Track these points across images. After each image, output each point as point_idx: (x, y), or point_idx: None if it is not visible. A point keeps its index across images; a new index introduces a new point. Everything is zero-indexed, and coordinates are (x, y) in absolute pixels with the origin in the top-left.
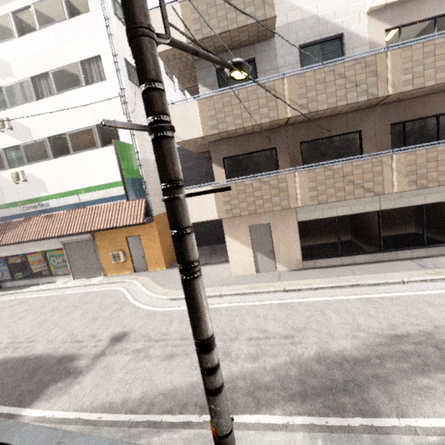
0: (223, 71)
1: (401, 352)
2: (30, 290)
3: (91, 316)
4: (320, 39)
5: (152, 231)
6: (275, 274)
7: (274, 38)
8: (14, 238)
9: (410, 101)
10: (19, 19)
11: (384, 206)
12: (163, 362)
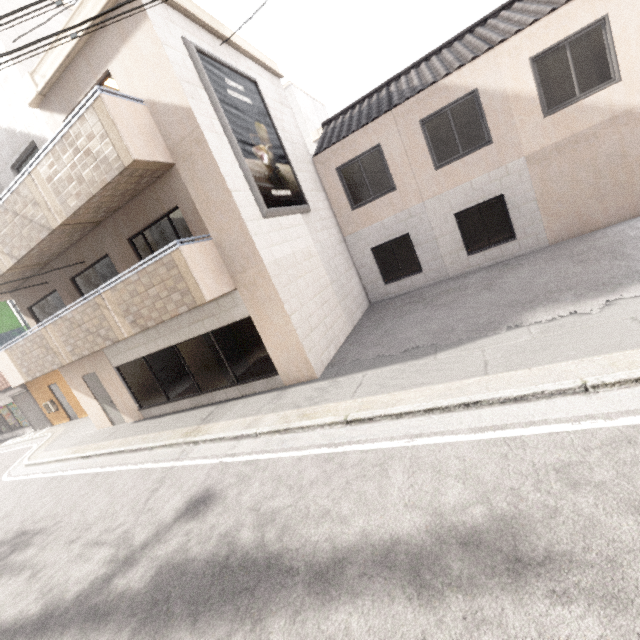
0: None
1: None
2: None
3: None
4: (22, 153)
5: (62, 378)
6: (118, 428)
7: None
8: None
9: (129, 206)
10: None
11: (173, 341)
12: None
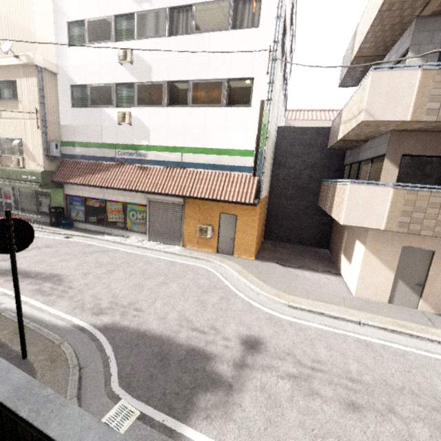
0: None
1: None
2: (105, 239)
3: (195, 297)
4: None
5: (253, 214)
6: (419, 313)
7: None
8: (104, 182)
9: None
10: None
11: None
12: (350, 414)
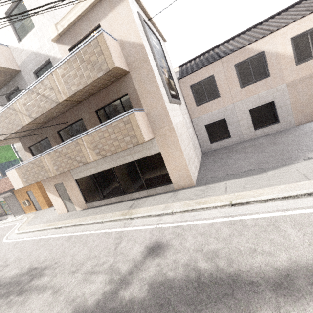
0: (11, 96)
1: (16, 282)
2: None
3: None
4: (41, 65)
5: (35, 187)
6: (72, 213)
7: (21, 71)
8: None
9: (99, 93)
10: None
11: (113, 165)
12: None
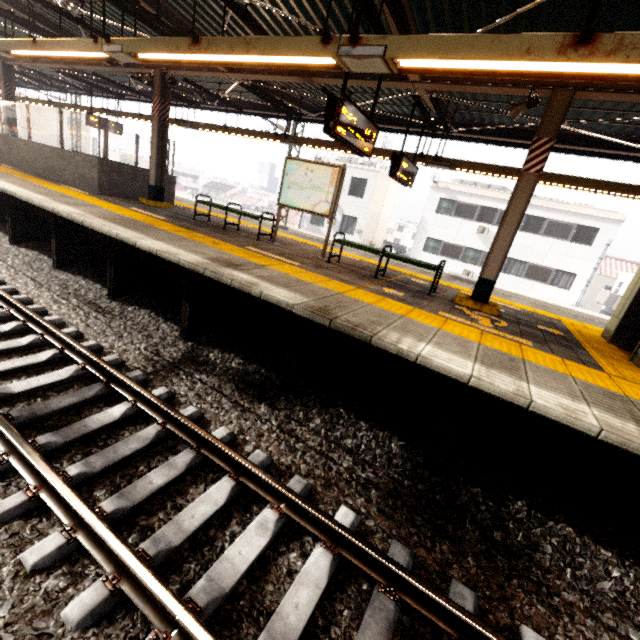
0: None
1: None
2: None
3: None
4: None
5: None
6: None
7: None
8: None
9: None
10: (529, 220)
11: None
12: None
